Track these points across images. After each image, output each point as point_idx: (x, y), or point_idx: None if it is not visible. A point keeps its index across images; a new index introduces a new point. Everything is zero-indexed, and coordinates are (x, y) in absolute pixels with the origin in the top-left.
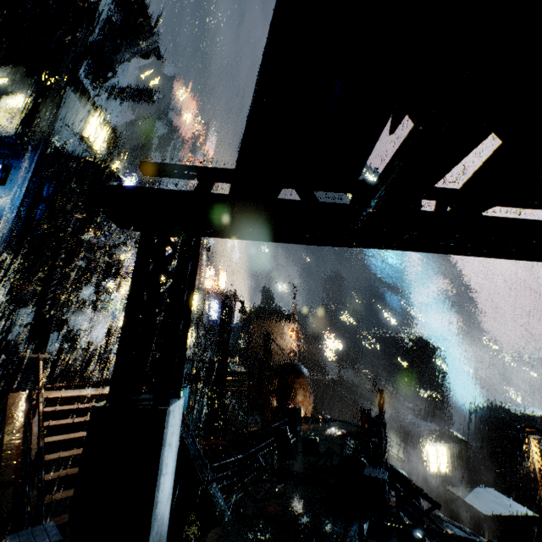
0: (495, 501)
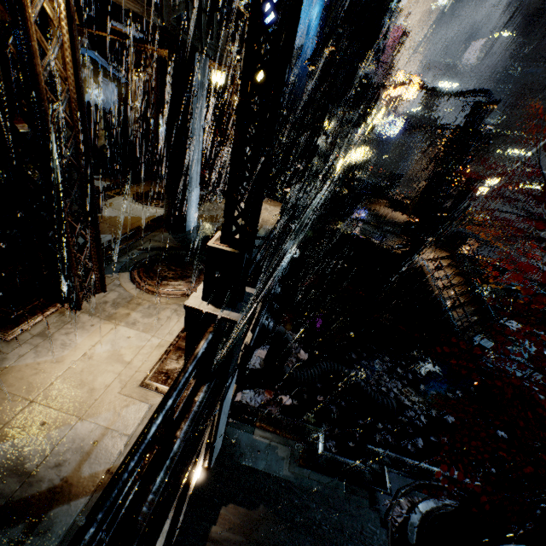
0: None
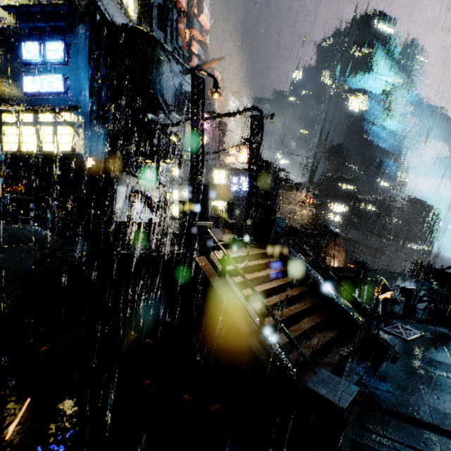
0: None
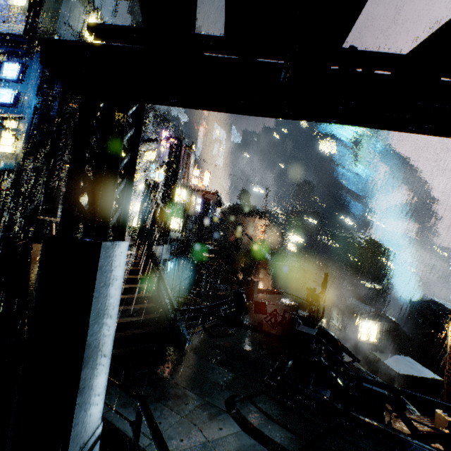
0: (410, 366)
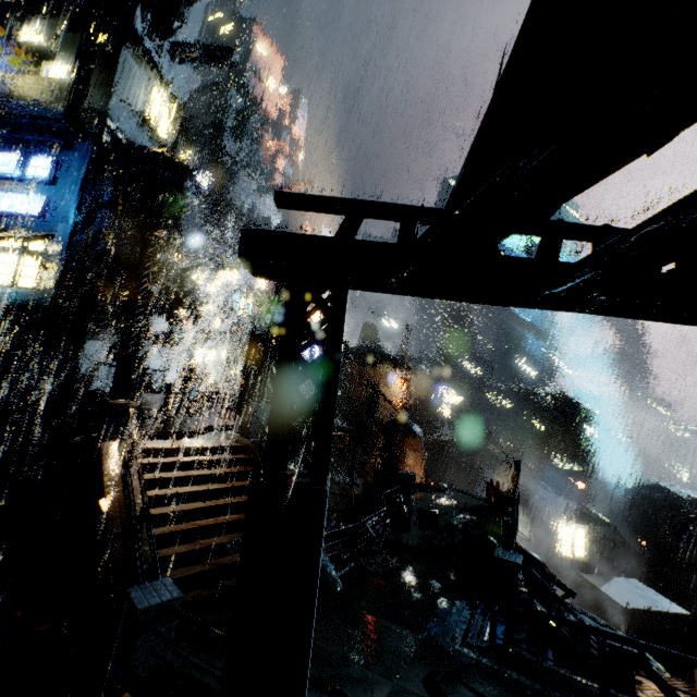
0: (638, 594)
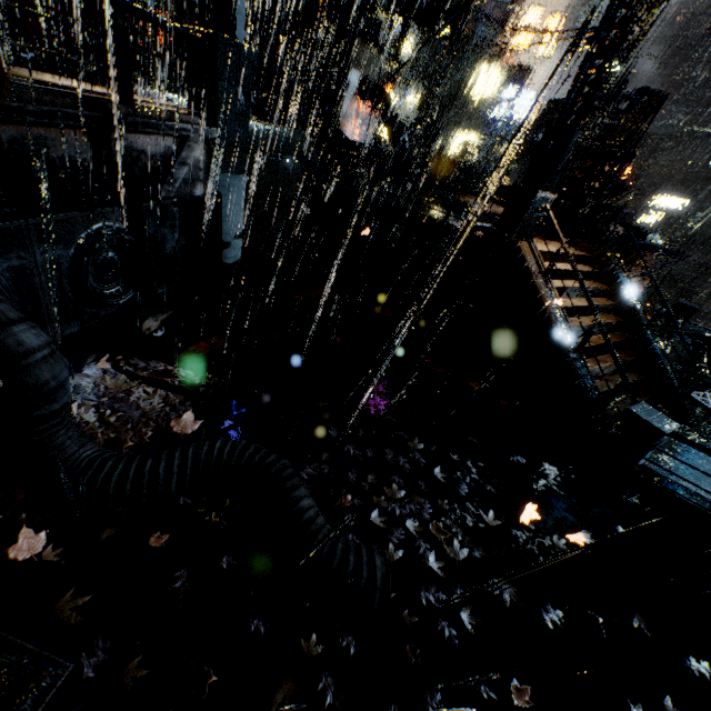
0: None
